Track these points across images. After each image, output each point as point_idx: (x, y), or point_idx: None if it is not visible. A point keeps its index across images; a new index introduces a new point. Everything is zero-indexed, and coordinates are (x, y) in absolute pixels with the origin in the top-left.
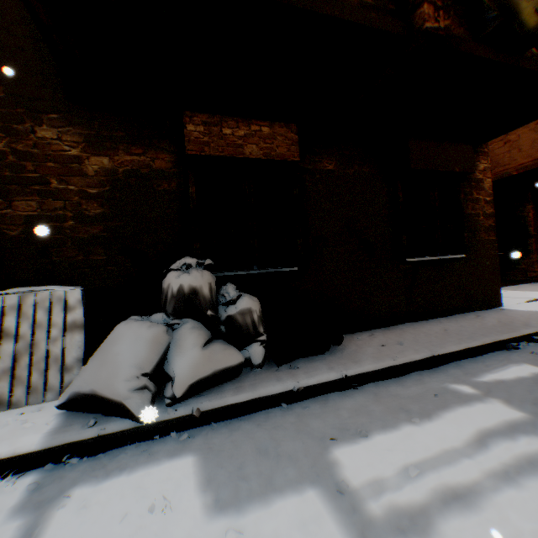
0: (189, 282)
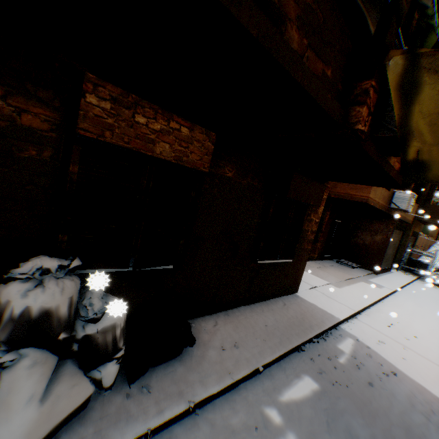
0: (42, 303)
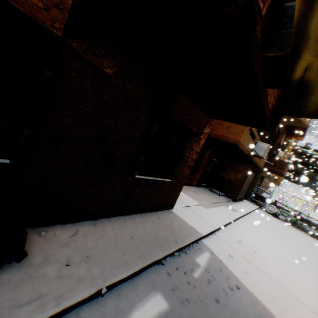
0: None
